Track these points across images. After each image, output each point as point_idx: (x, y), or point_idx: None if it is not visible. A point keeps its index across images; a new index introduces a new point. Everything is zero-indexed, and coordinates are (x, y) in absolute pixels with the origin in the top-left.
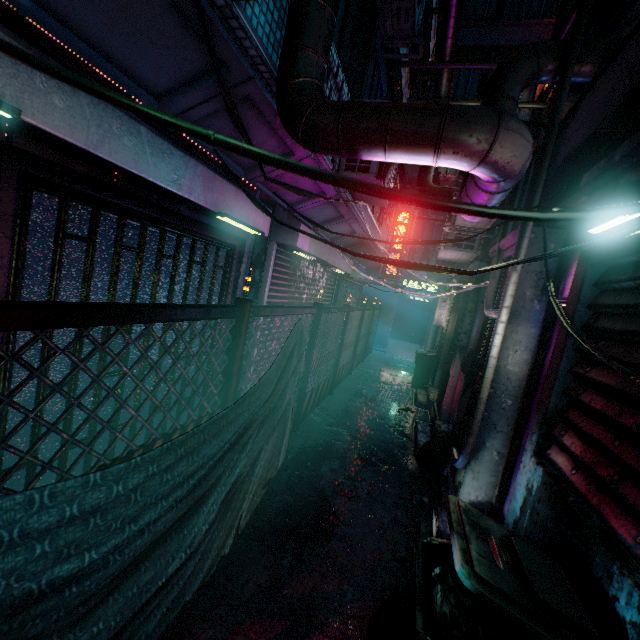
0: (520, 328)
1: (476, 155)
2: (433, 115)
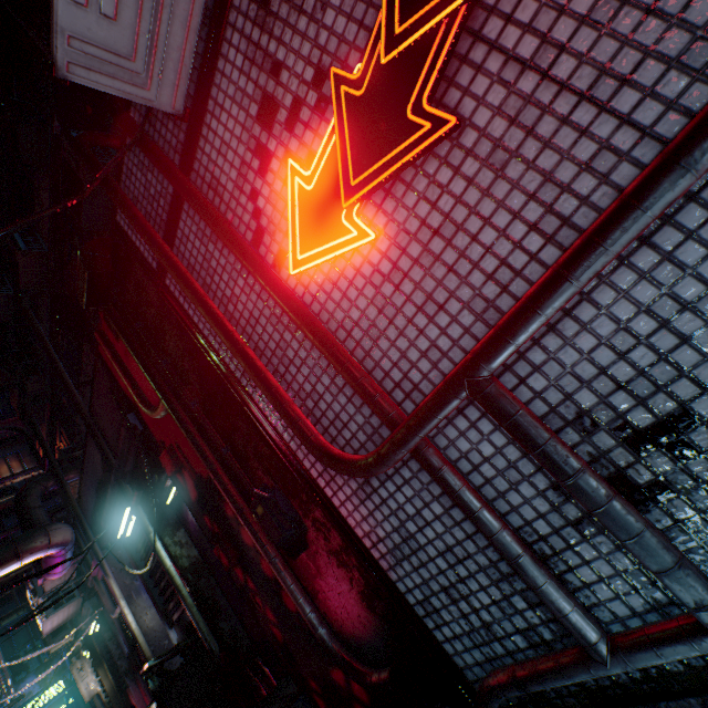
0: (139, 600)
1: (45, 547)
2: (7, 547)
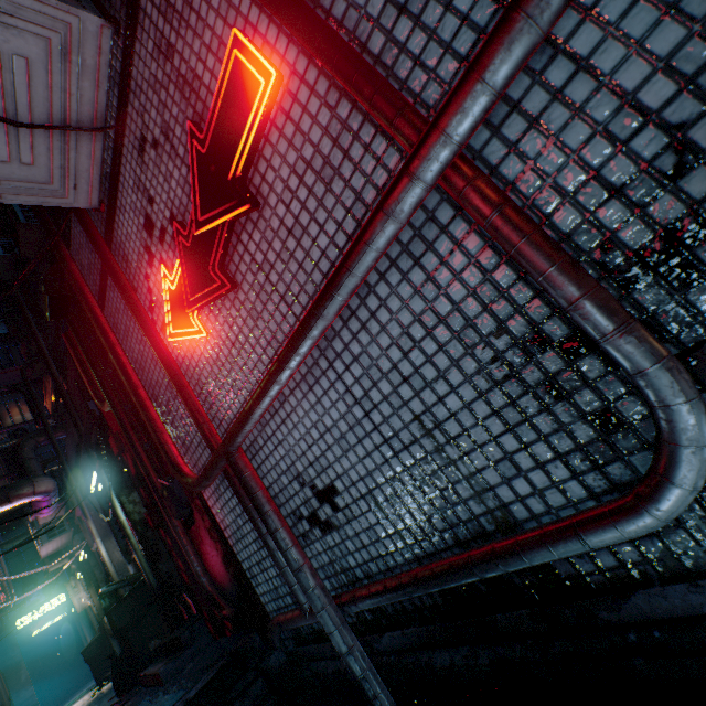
0: (113, 539)
1: (31, 494)
2: (1, 492)
